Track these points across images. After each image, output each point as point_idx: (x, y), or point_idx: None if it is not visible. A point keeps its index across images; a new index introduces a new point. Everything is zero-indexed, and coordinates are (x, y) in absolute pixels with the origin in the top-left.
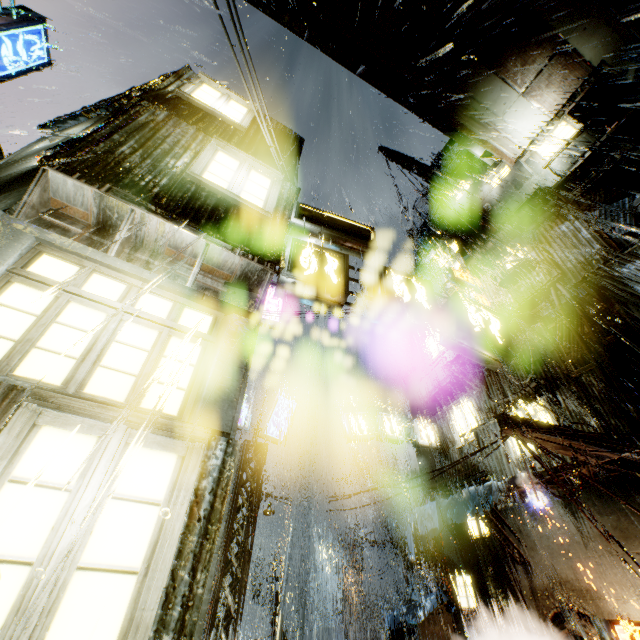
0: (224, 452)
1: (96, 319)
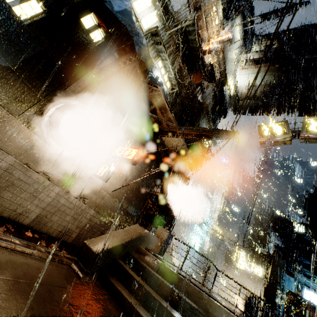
0: None
1: None
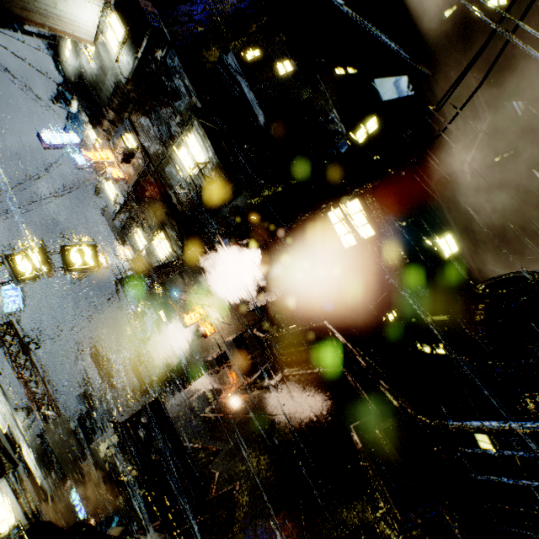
0: None
1: None
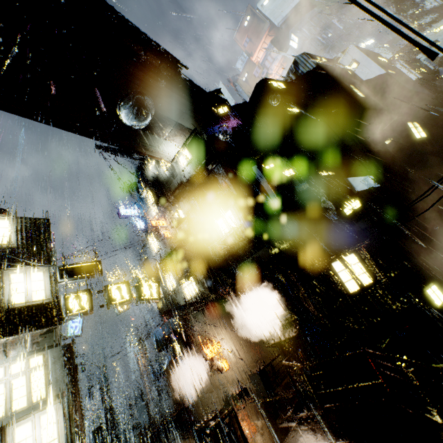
0: (67, 399)
1: (1, 388)
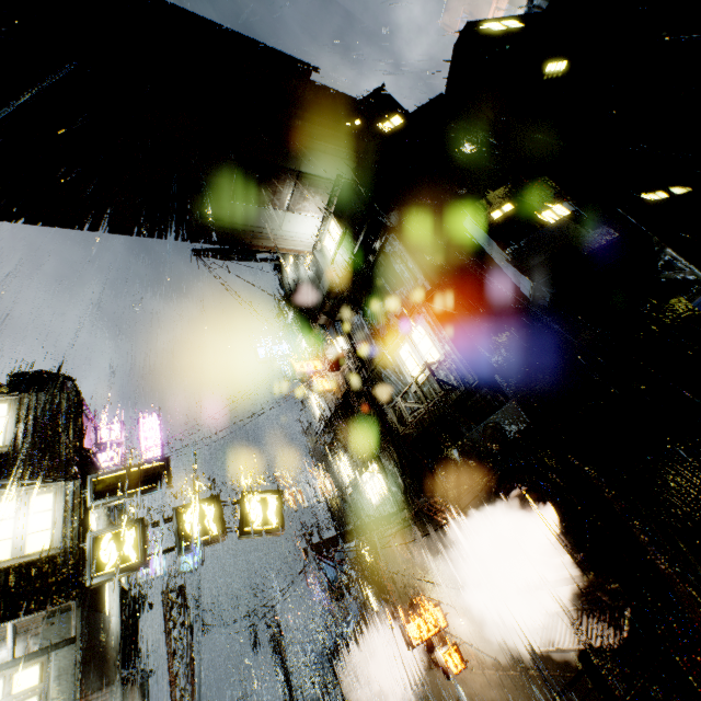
0: None
1: None
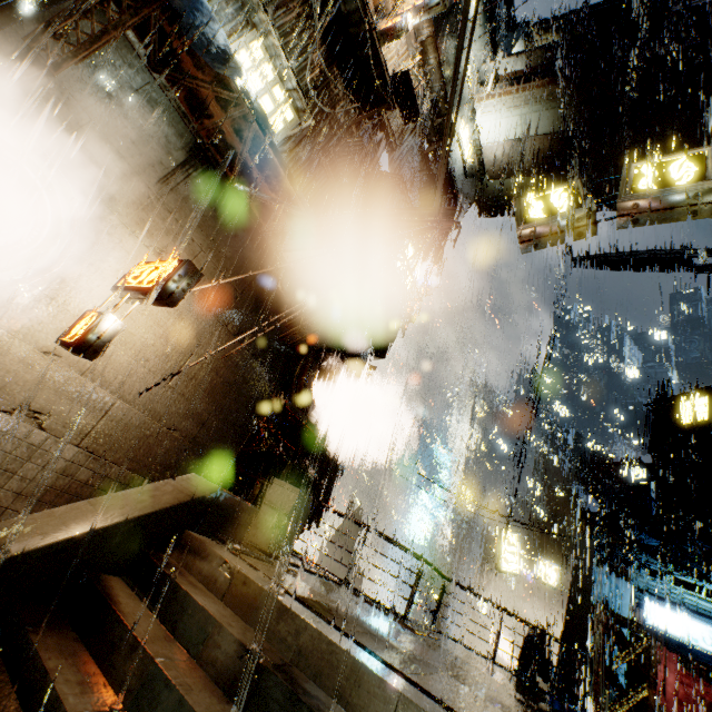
0: None
1: None
